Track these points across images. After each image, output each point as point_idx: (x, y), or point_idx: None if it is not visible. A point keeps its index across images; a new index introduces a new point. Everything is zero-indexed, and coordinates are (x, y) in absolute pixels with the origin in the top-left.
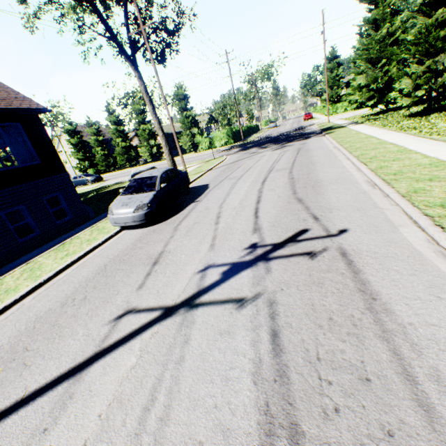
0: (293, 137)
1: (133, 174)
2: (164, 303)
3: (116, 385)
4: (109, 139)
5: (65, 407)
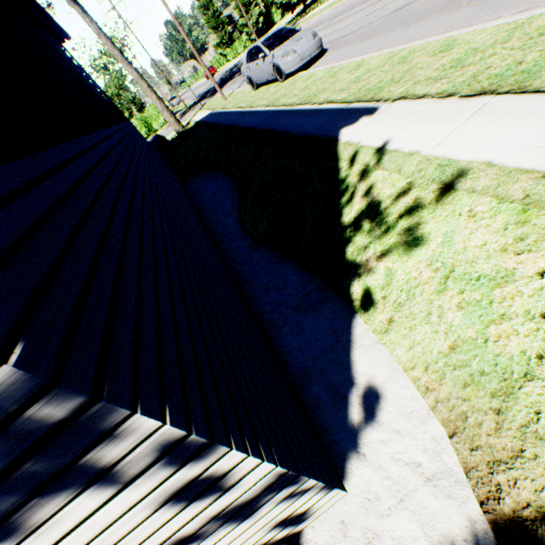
0: None
1: None
2: None
3: None
4: None
5: None
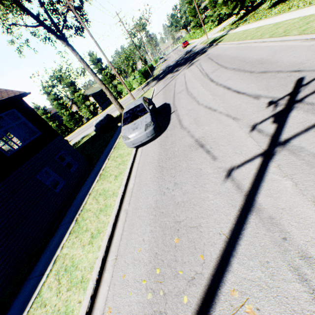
0: (191, 57)
1: (95, 124)
2: (253, 154)
3: (299, 197)
4: (52, 114)
5: (277, 224)
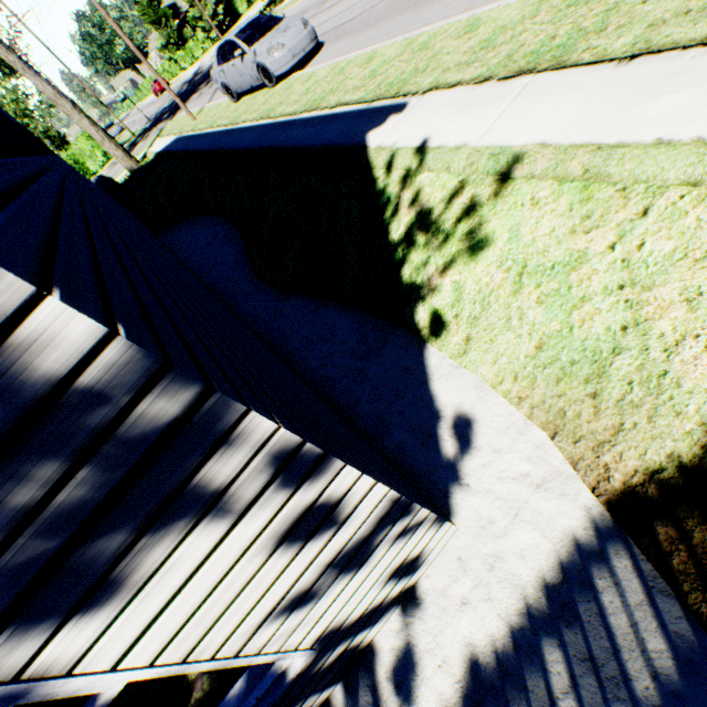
0: None
1: None
2: None
3: None
4: None
5: None
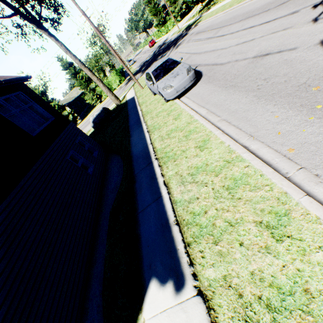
0: (170, 44)
1: (93, 120)
2: None
3: None
4: None
5: None
